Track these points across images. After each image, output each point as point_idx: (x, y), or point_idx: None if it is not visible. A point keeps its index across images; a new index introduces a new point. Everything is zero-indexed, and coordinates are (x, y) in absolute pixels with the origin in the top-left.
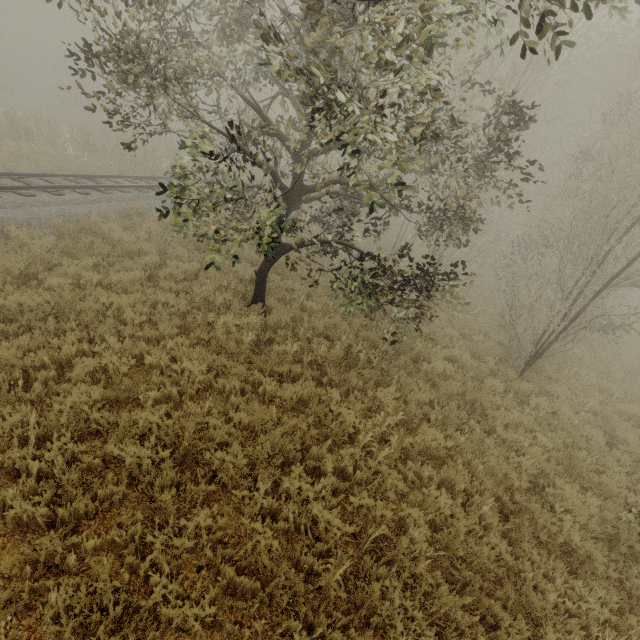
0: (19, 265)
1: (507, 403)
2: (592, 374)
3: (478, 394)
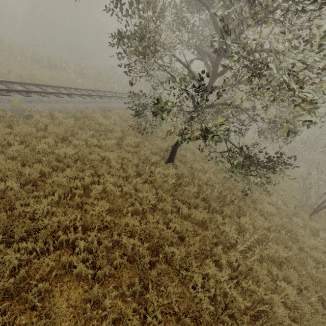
0: (62, 132)
1: (307, 233)
2: None
3: (293, 227)
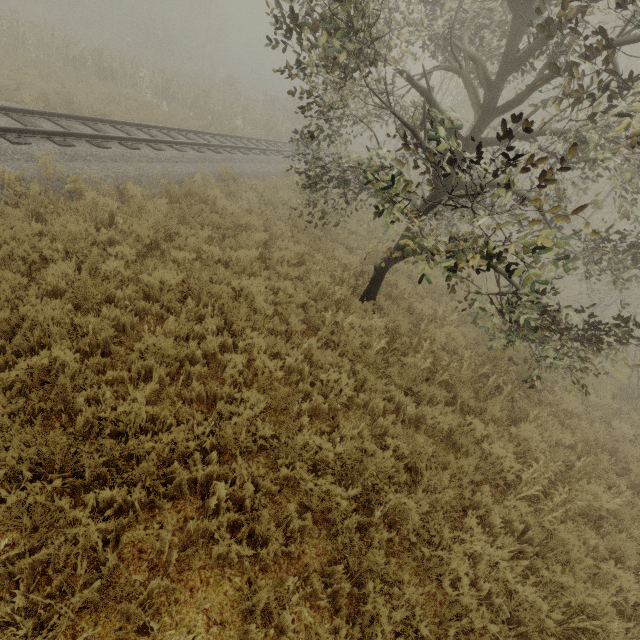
0: (149, 233)
1: None
2: None
3: (620, 444)
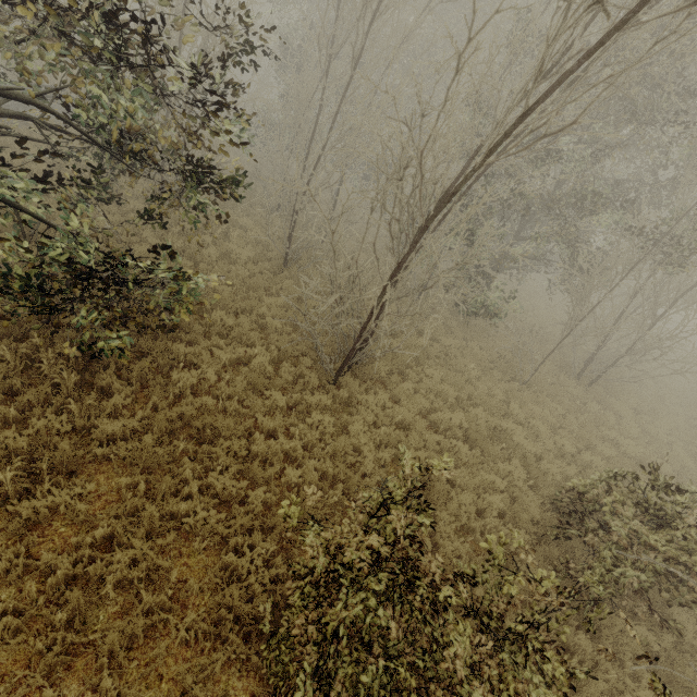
0: None
1: (275, 423)
2: (438, 374)
3: (214, 418)
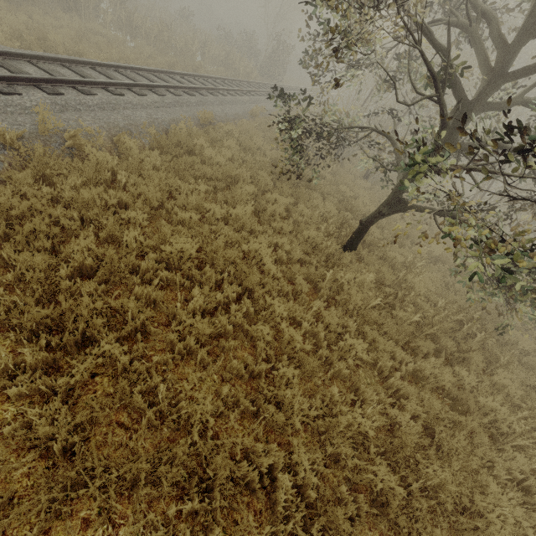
0: (156, 194)
1: None
2: None
3: None
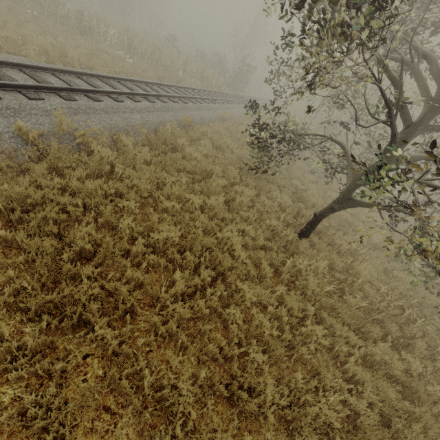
0: (147, 186)
1: None
2: None
3: None
